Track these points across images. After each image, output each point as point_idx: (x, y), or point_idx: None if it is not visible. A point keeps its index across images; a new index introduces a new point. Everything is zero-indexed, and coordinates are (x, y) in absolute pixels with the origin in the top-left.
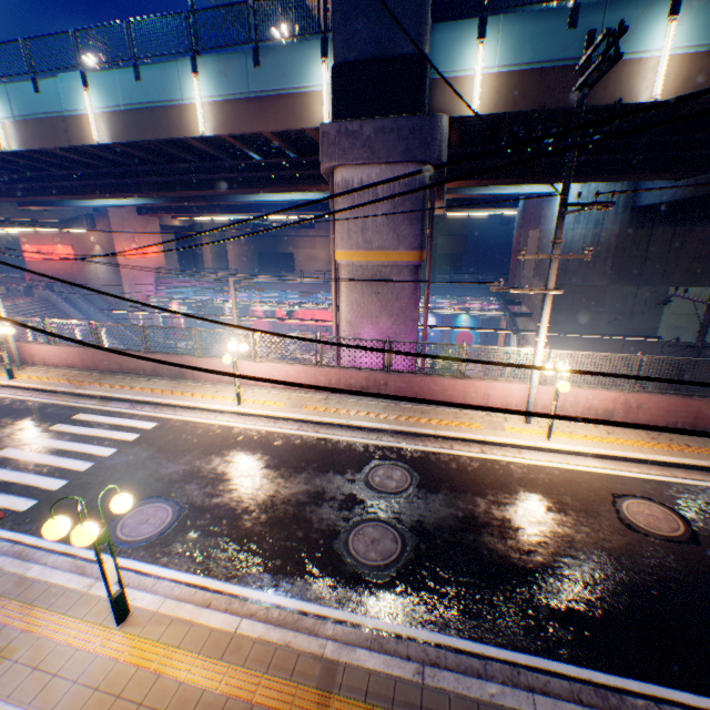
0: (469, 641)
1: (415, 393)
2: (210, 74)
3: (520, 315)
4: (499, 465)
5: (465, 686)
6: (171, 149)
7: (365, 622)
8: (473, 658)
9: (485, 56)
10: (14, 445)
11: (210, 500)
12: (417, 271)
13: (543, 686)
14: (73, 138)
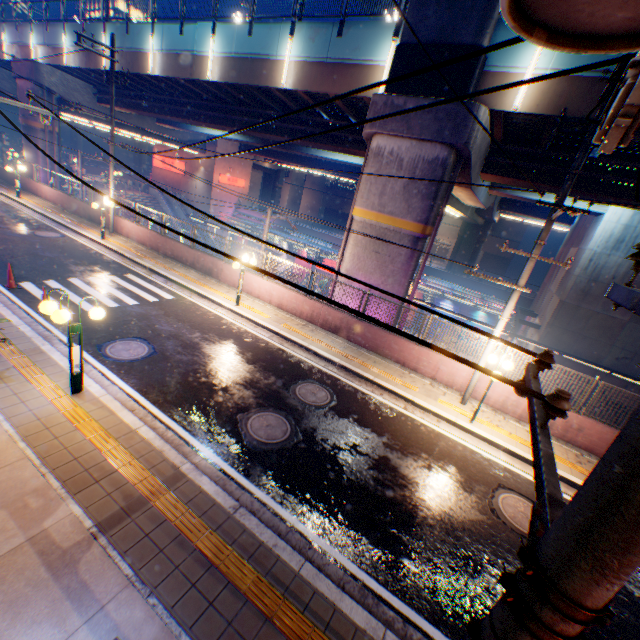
0: (289, 513)
1: (376, 345)
2: (302, 38)
3: (527, 324)
4: (412, 422)
5: (260, 531)
6: (261, 96)
7: (224, 467)
8: (283, 523)
9: (541, 56)
10: (81, 278)
11: (175, 355)
12: (417, 242)
13: (321, 564)
14: (195, 73)
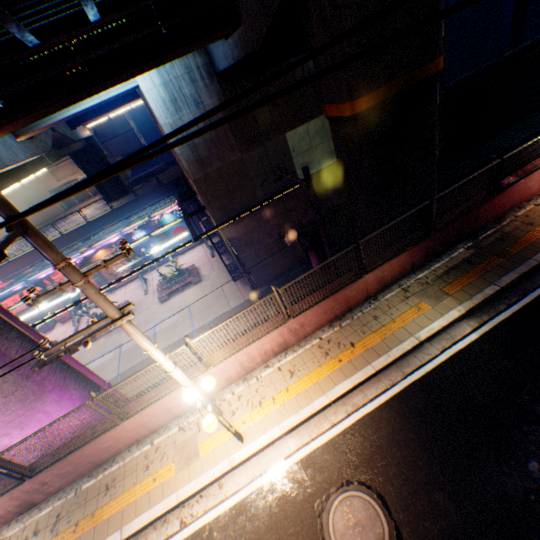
0: None
1: (90, 462)
2: None
3: (197, 212)
4: None
5: None
6: None
7: None
8: None
9: None
10: None
11: None
12: None
13: None
14: None
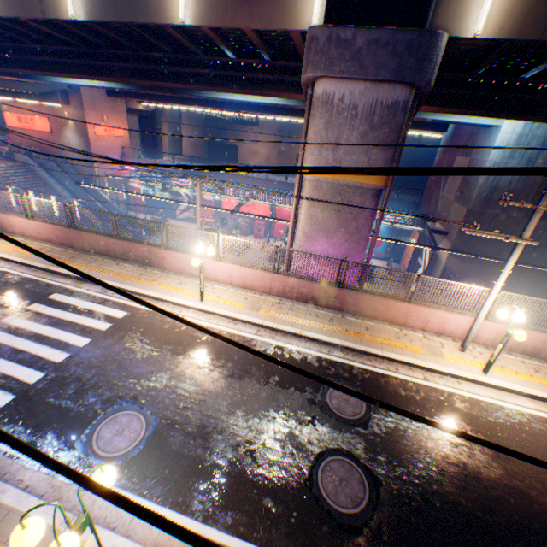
0: None
1: (360, 308)
2: None
3: (437, 233)
4: (443, 396)
5: None
6: (146, 35)
7: None
8: None
9: None
10: None
11: (181, 412)
12: (379, 195)
13: None
14: (47, 9)
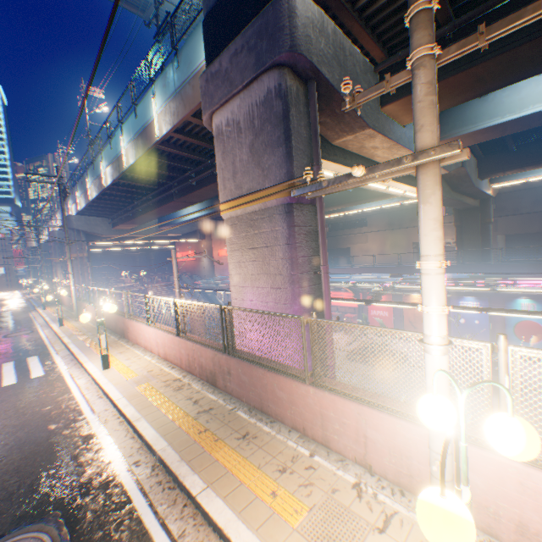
0: None
1: (259, 395)
2: (159, 91)
3: None
4: None
5: None
6: (167, 161)
7: None
8: None
9: None
10: None
11: None
12: (290, 211)
13: None
14: (121, 169)
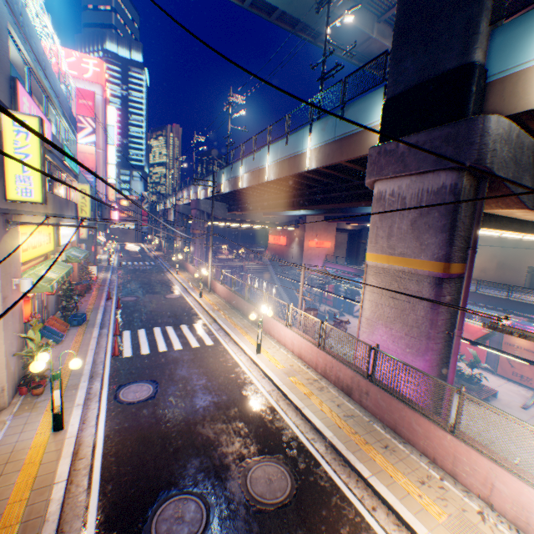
0: None
1: (393, 419)
2: (316, 132)
3: None
4: None
5: None
6: (301, 180)
7: None
8: None
9: None
10: (162, 326)
11: (166, 401)
12: (439, 283)
13: None
14: (260, 179)
